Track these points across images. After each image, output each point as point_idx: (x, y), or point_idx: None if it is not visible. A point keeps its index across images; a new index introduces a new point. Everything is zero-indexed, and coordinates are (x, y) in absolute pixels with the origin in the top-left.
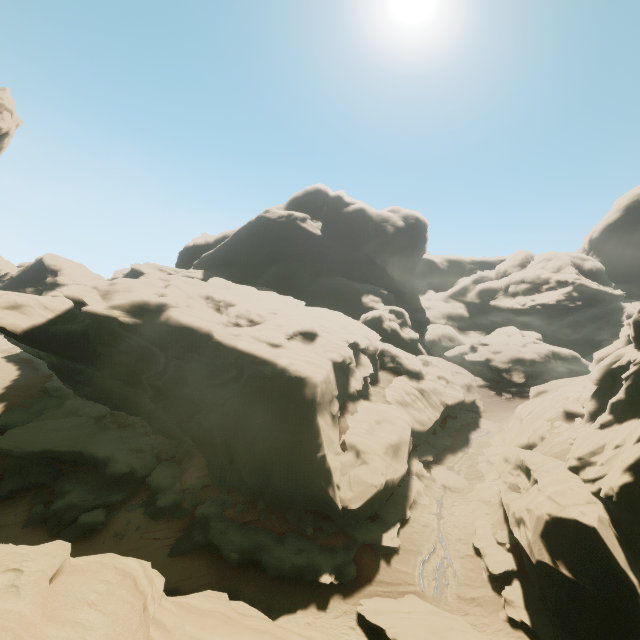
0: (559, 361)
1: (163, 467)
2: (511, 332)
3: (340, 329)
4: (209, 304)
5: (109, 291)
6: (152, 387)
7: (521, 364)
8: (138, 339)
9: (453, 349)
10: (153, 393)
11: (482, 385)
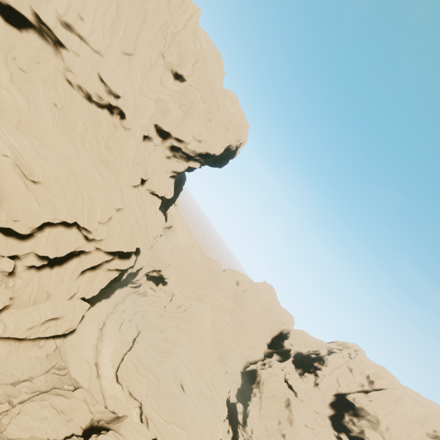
0: None
1: None
2: None
3: None
4: None
5: None
6: None
7: None
8: None
9: None
10: None
11: None
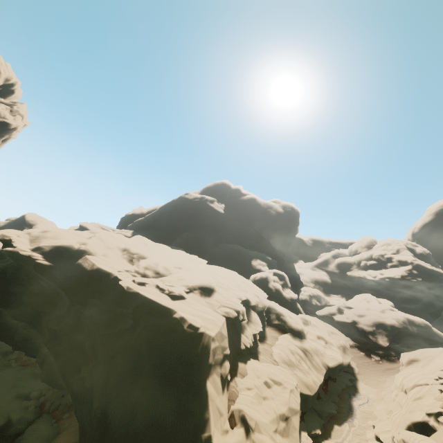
0: (415, 328)
1: (40, 423)
2: (369, 298)
3: (234, 286)
4: (124, 255)
5: (39, 237)
6: (50, 331)
7: (383, 328)
8: (49, 281)
9: (323, 309)
10: (49, 337)
11: (351, 345)
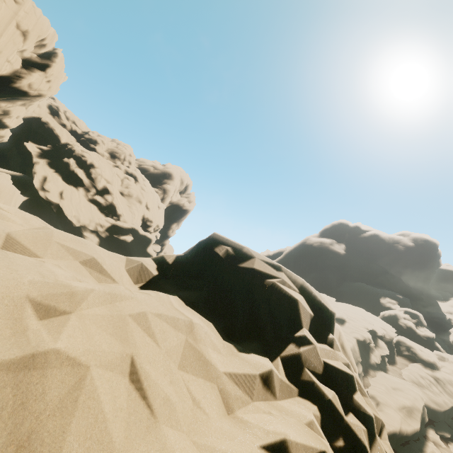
0: None
1: None
2: None
3: (361, 319)
4: None
5: None
6: None
7: None
8: None
9: None
10: None
11: None
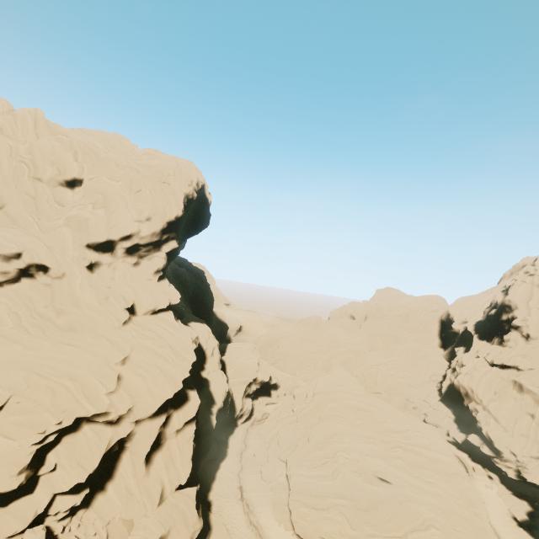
0: None
1: None
2: None
3: None
4: None
5: None
6: None
7: None
8: None
9: None
10: None
11: None
